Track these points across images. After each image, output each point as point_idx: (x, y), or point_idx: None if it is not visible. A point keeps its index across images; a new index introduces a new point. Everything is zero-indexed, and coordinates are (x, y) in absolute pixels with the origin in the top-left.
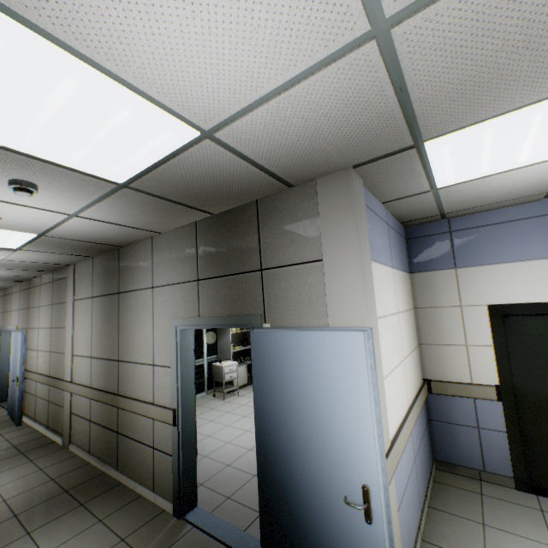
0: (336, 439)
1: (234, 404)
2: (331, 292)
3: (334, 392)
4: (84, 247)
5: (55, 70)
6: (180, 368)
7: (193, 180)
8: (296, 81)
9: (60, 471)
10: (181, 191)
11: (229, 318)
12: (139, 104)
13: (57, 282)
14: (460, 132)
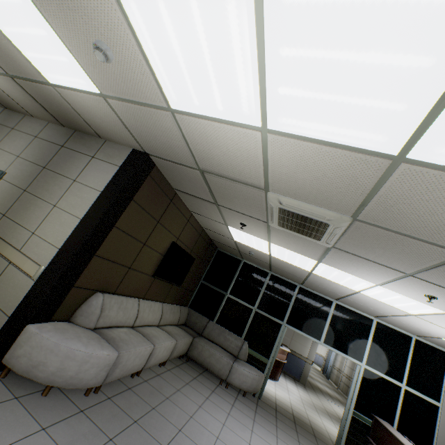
0: None
1: None
2: None
3: None
4: None
5: None
6: None
7: None
8: None
9: (335, 389)
10: None
11: None
12: None
13: None
14: None
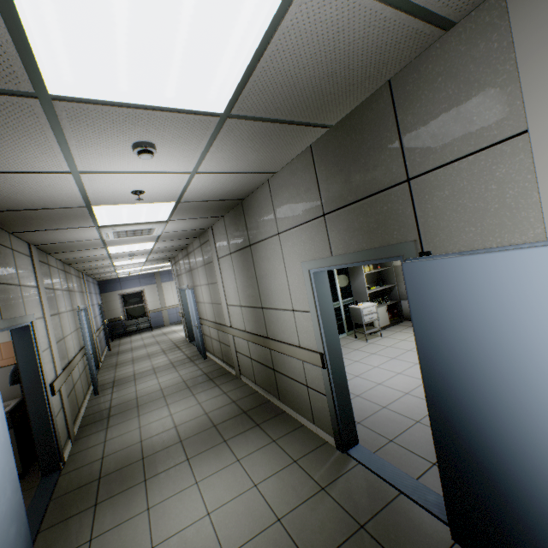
0: None
1: (378, 346)
2: None
3: None
4: (213, 208)
5: None
6: (319, 313)
7: (300, 74)
8: None
9: (237, 396)
10: (288, 101)
11: (368, 253)
12: None
13: (203, 245)
14: None
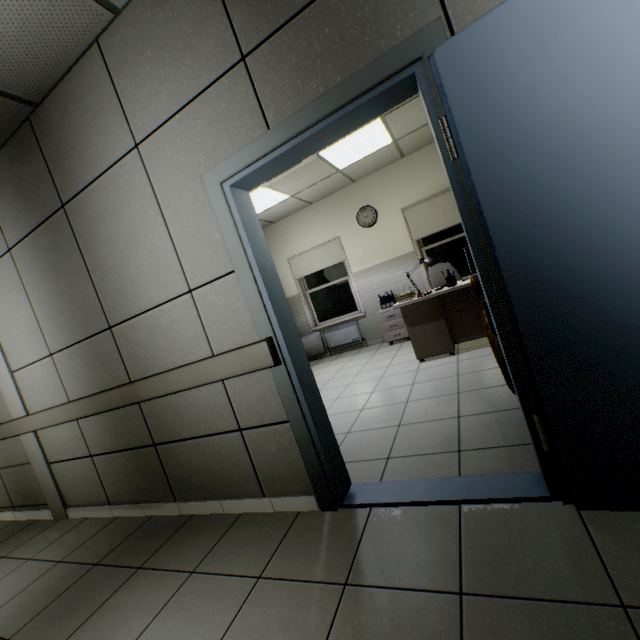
0: None
1: None
2: None
3: None
4: None
5: None
6: (254, 261)
7: None
8: None
9: (67, 547)
10: None
11: (353, 83)
12: None
13: None
14: None
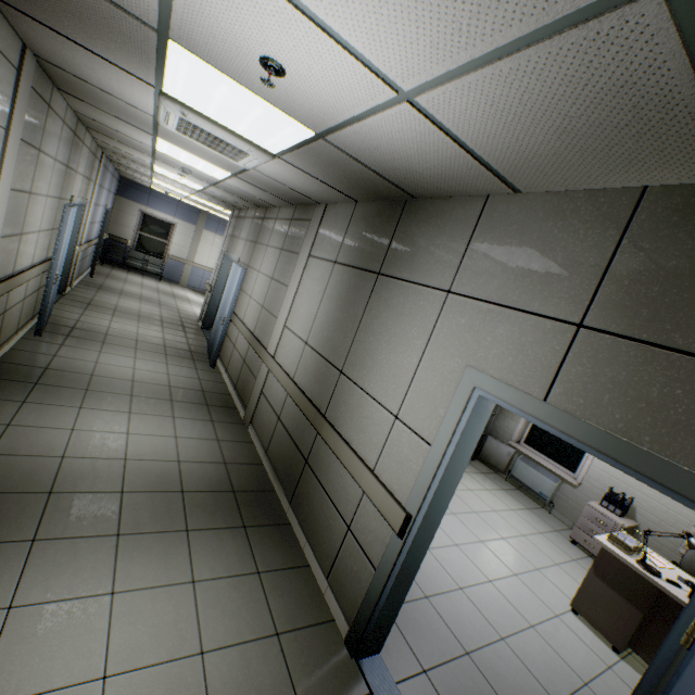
0: None
1: None
2: None
3: None
4: (359, 181)
5: None
6: (448, 460)
7: None
8: None
9: (233, 455)
10: None
11: (652, 462)
12: None
13: (296, 222)
14: None
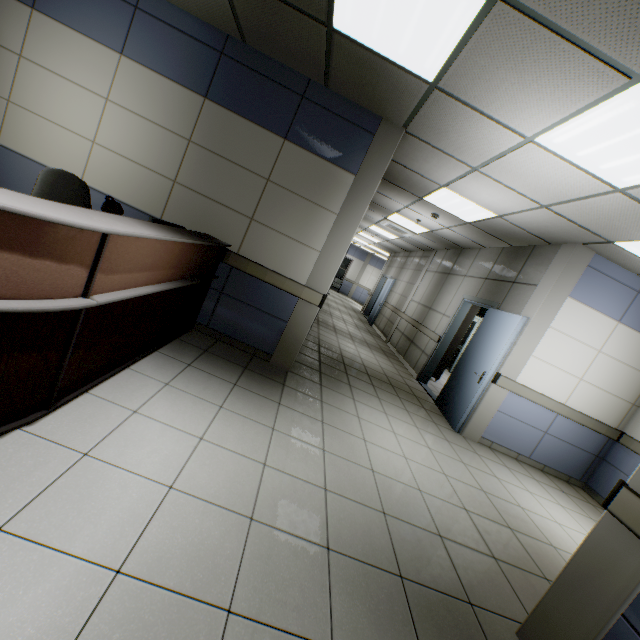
0: (487, 355)
1: None
2: (530, 301)
3: (498, 338)
4: (445, 243)
5: (456, 198)
6: (453, 319)
7: (497, 228)
8: (526, 211)
9: (382, 345)
10: (493, 231)
11: (486, 301)
12: (475, 206)
13: (423, 258)
14: (630, 242)
